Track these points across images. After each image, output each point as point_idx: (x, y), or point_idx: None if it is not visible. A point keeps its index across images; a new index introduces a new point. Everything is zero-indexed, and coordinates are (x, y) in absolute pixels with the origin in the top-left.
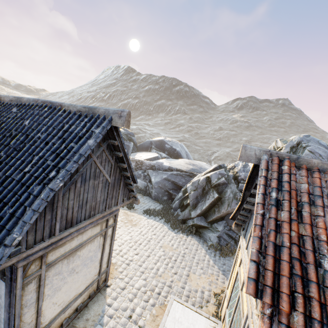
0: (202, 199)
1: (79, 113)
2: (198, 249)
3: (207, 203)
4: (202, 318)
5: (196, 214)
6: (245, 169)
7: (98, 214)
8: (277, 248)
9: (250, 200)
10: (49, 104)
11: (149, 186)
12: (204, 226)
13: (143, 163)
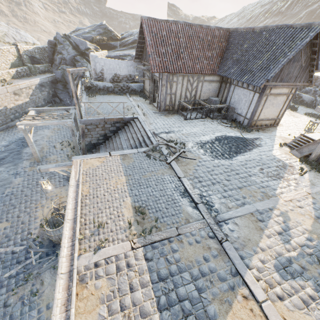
0: None
1: (301, 27)
2: None
3: None
4: None
5: None
6: None
7: (290, 83)
8: None
9: None
10: (284, 26)
11: (316, 100)
12: None
13: (318, 78)
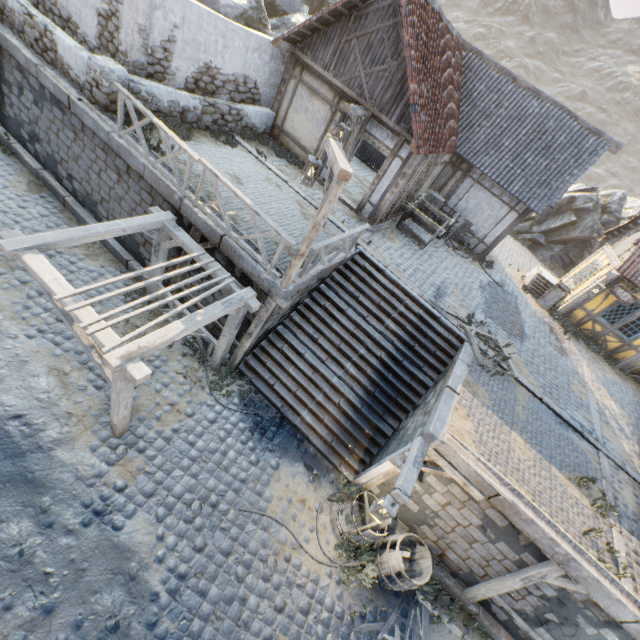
0: (552, 218)
1: (588, 131)
2: (532, 257)
3: (559, 223)
4: (554, 277)
5: (539, 231)
6: (620, 203)
7: None
8: None
9: (638, 222)
10: (566, 112)
11: None
12: (541, 243)
13: None
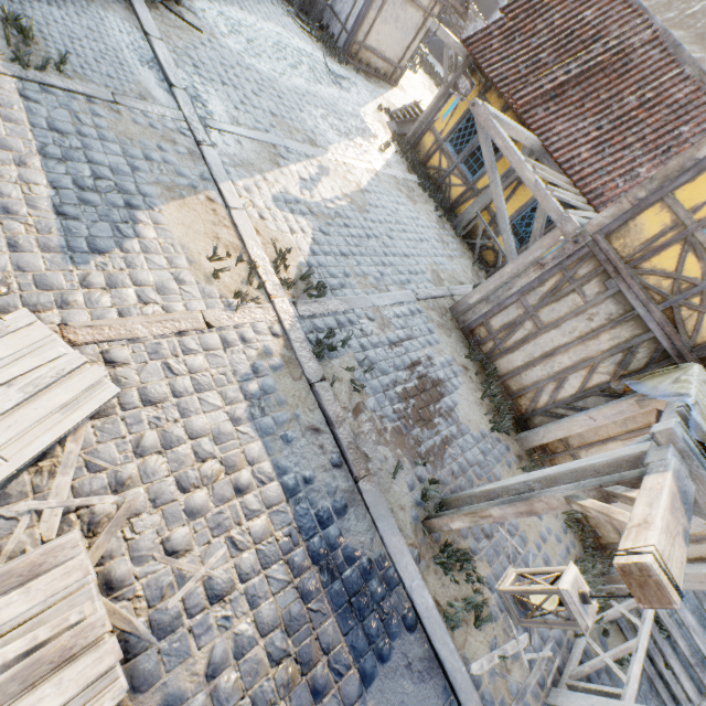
0: None
1: None
2: None
3: None
4: None
5: None
6: None
7: None
8: (531, 2)
9: None
10: None
11: None
12: None
13: None
